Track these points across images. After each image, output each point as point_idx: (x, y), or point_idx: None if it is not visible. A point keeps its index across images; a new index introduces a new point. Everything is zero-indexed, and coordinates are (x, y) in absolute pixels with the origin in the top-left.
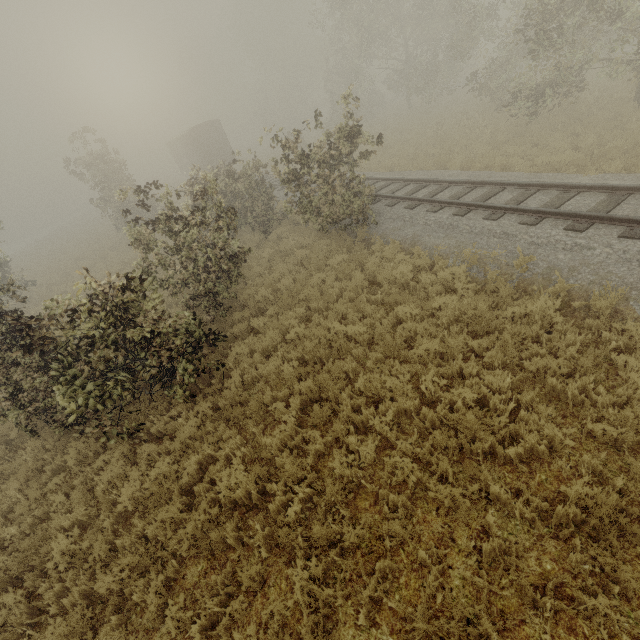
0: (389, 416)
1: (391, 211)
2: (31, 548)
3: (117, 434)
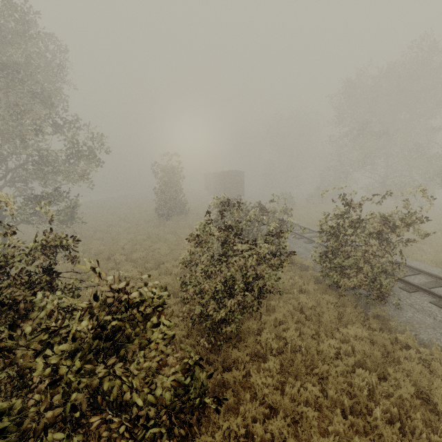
0: None
1: (411, 298)
2: None
3: None
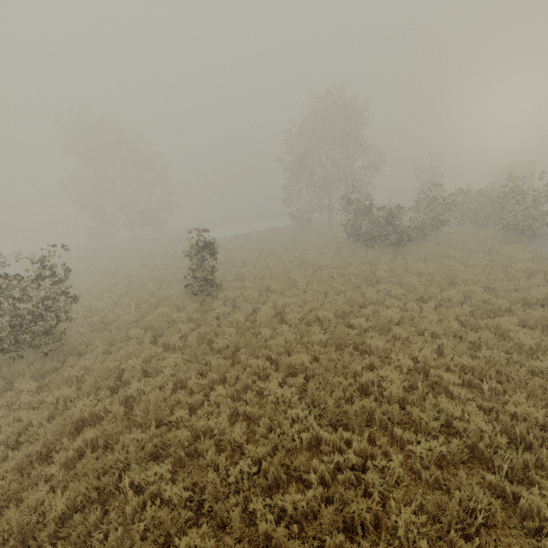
0: (435, 266)
1: None
2: (337, 252)
3: (367, 243)
